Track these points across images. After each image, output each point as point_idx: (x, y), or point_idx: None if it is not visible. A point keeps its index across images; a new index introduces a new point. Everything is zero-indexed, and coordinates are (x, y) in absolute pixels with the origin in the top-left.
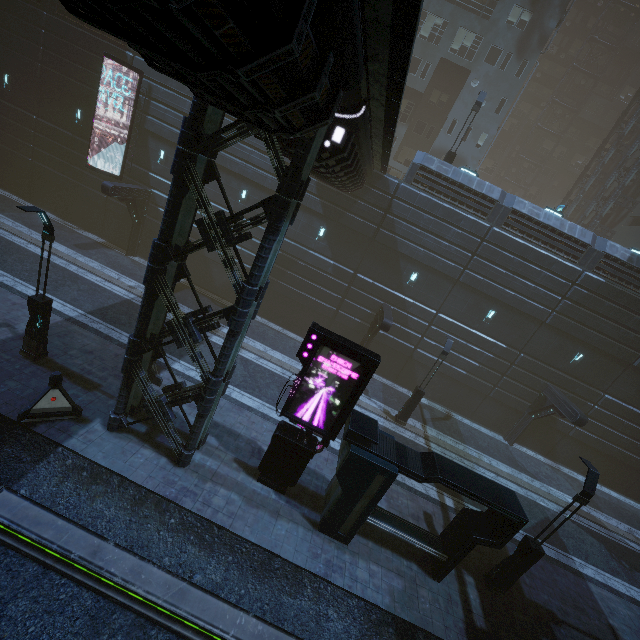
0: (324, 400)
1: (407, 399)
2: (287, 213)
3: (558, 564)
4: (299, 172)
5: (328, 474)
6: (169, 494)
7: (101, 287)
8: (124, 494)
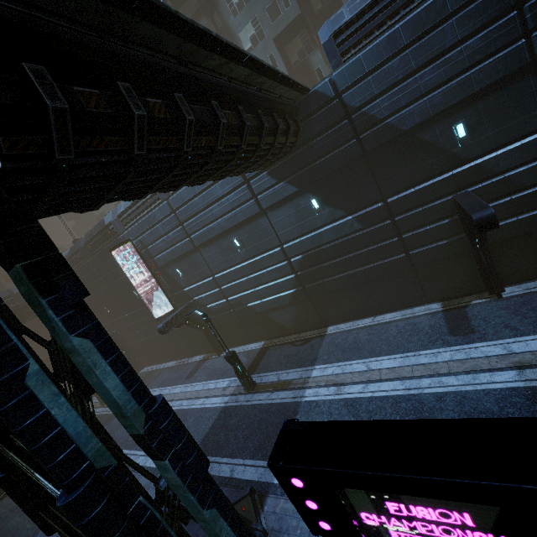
0: None
1: None
2: None
3: None
4: None
5: None
6: None
7: (203, 409)
8: None
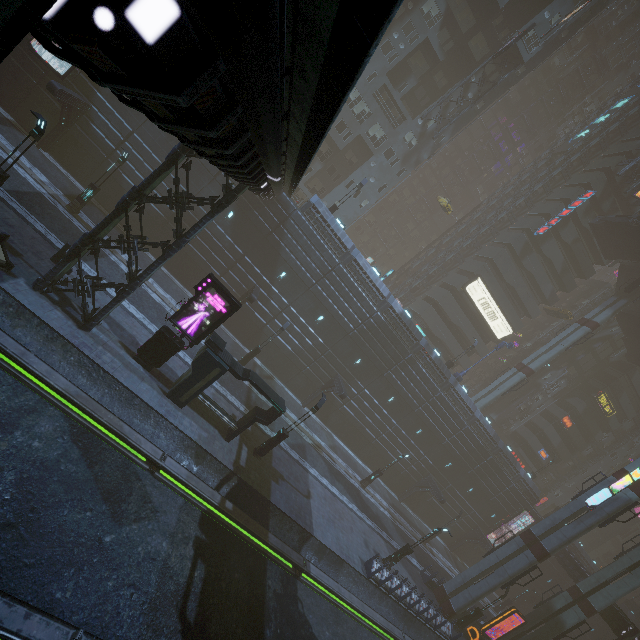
0: (200, 319)
1: None
2: (222, 210)
3: (297, 462)
4: (237, 195)
5: (180, 374)
6: (74, 342)
7: (15, 170)
8: (40, 332)
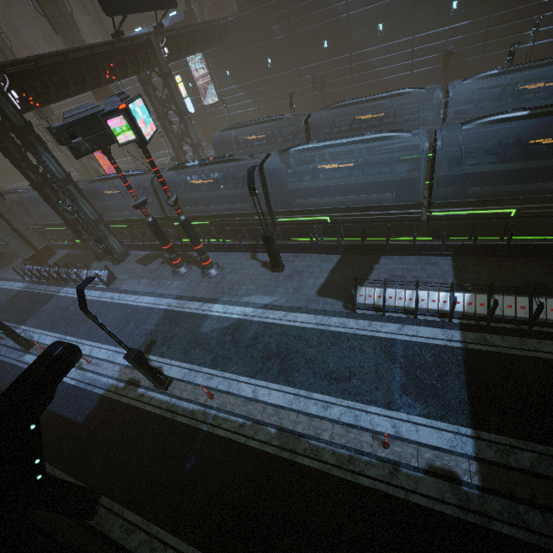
0: None
1: None
2: None
3: None
4: None
5: None
6: None
7: None
8: None
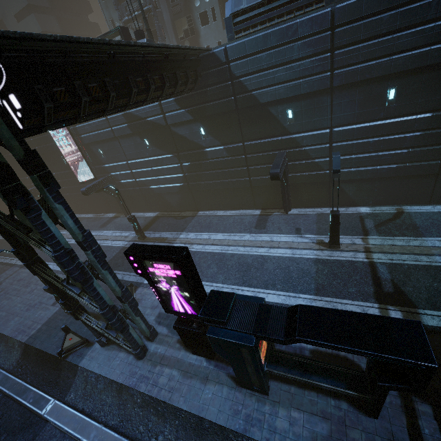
0: (179, 295)
1: (345, 218)
2: (27, 192)
3: None
4: None
5: None
6: (132, 383)
7: (110, 247)
8: (112, 387)
